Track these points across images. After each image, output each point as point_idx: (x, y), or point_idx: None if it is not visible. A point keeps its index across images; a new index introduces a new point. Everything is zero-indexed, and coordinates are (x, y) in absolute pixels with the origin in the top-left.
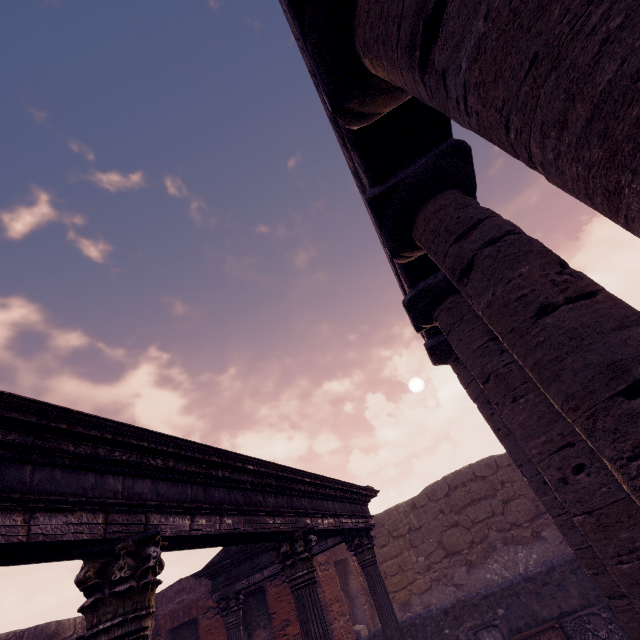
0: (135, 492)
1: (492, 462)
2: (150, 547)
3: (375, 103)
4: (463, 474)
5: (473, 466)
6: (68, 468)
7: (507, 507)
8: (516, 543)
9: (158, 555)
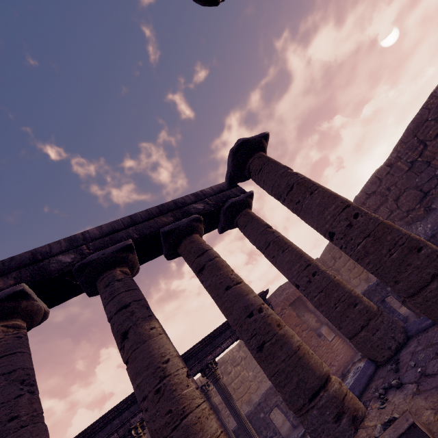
0: (123, 418)
1: (374, 179)
2: (132, 432)
3: (38, 320)
4: (359, 198)
5: (363, 189)
6: (102, 430)
7: (399, 202)
8: (416, 221)
9: (132, 434)
